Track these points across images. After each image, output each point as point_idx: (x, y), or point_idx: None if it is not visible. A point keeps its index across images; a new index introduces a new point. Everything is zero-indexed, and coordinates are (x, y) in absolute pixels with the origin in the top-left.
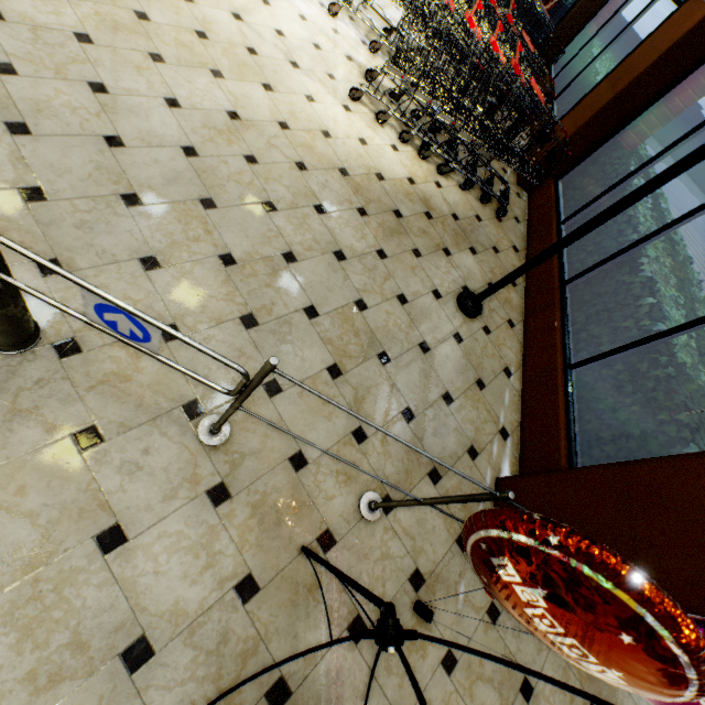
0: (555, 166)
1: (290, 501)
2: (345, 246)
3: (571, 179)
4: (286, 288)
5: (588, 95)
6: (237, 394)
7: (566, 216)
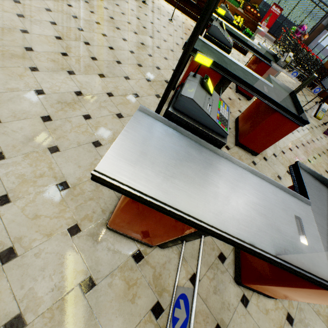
0: (327, 77)
1: (316, 120)
2: (298, 93)
3: (323, 81)
4: (298, 98)
5: (325, 62)
6: (323, 98)
7: (326, 88)
